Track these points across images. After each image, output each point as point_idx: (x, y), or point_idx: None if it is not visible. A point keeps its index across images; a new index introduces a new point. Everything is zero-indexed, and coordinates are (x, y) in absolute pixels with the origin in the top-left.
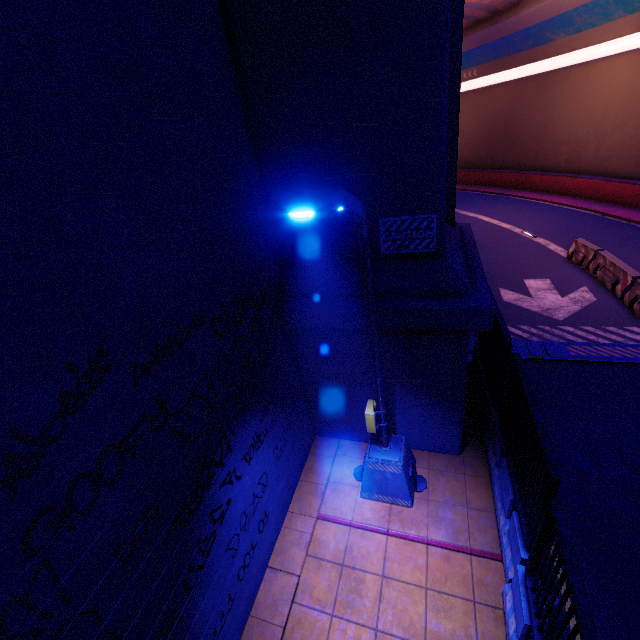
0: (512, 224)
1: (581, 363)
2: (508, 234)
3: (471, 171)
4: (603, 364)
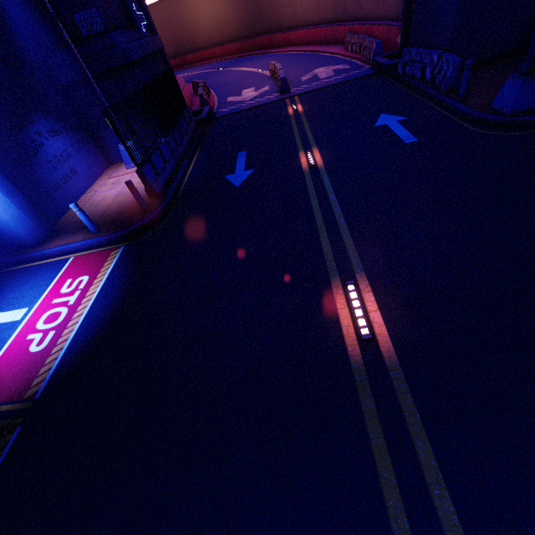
0: (256, 68)
1: (243, 111)
2: (250, 73)
3: (245, 40)
4: (252, 109)
